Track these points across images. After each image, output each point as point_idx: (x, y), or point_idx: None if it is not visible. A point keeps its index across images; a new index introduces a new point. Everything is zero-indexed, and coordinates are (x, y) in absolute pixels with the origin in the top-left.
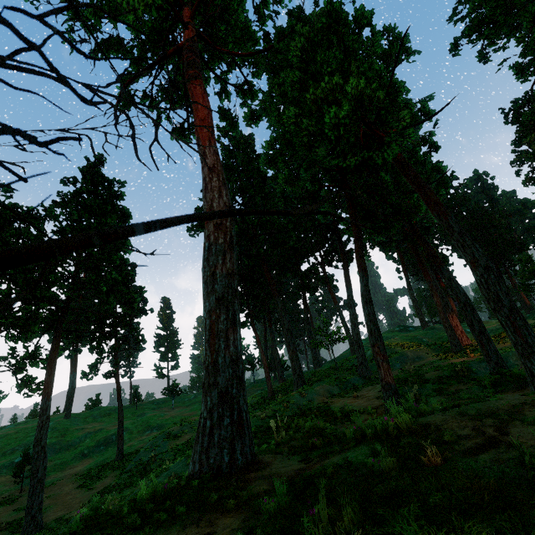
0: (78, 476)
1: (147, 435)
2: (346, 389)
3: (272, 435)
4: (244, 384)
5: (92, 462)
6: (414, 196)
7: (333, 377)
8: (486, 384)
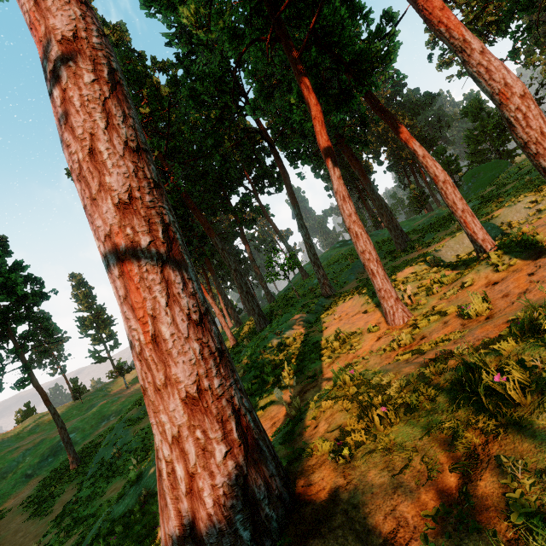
0: (26, 504)
1: (104, 427)
2: (318, 313)
3: (263, 395)
4: (230, 361)
5: (42, 481)
6: (376, 45)
7: (298, 306)
8: (497, 261)
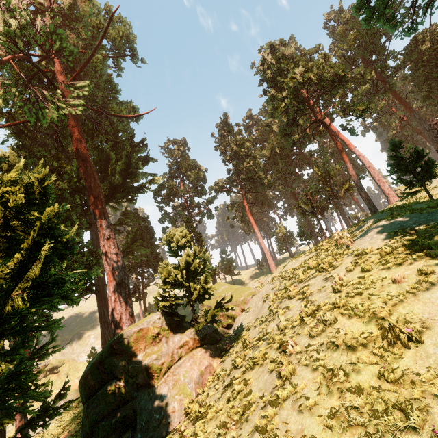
0: None
1: None
2: None
3: None
4: None
5: None
6: None
7: None
8: None
